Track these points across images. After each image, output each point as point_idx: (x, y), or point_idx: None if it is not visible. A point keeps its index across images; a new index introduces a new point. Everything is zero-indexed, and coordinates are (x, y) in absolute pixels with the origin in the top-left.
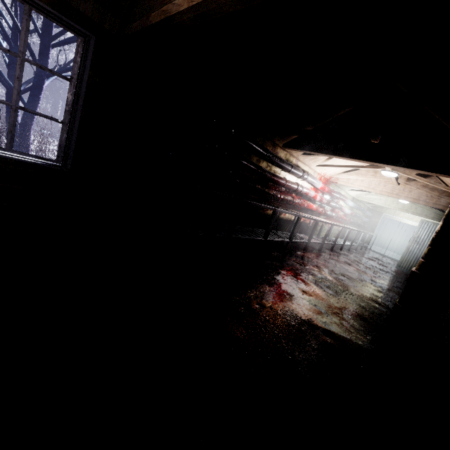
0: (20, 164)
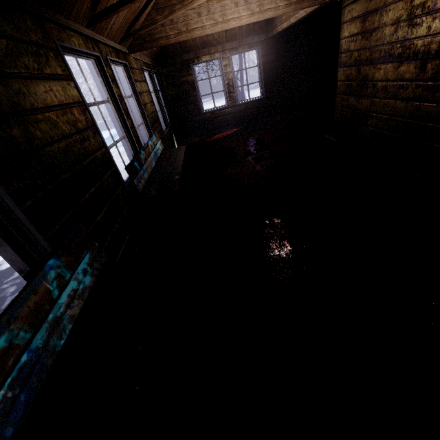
0: (253, 102)
